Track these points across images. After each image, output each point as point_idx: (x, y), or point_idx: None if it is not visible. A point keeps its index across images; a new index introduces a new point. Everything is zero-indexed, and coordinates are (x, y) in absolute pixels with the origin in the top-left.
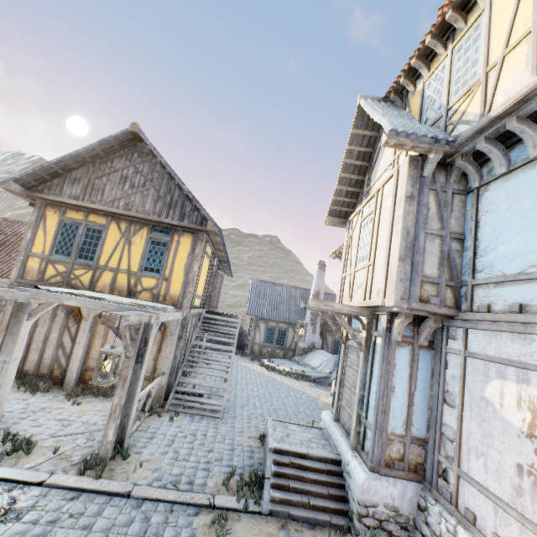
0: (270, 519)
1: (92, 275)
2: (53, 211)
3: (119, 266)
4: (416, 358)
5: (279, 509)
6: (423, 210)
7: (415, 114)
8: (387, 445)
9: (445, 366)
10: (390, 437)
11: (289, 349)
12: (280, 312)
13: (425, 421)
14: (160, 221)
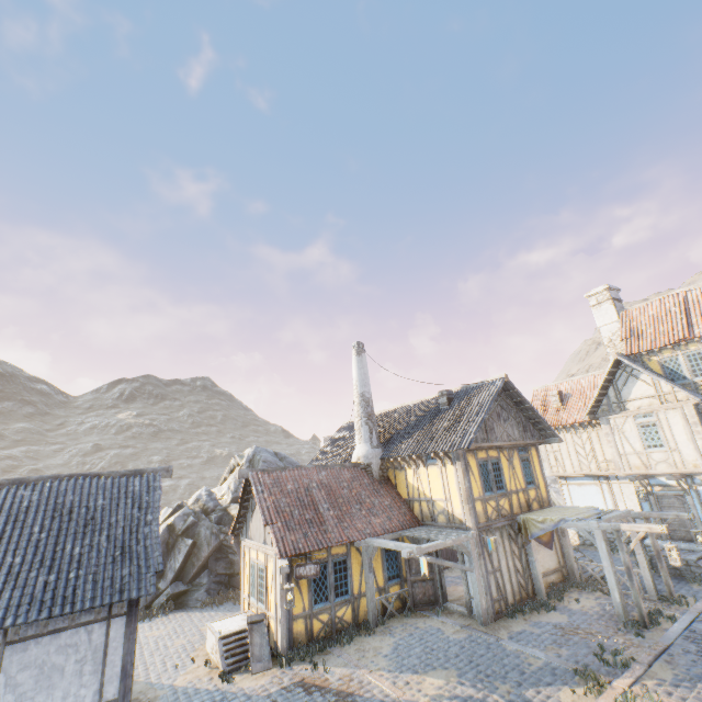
0: None
1: (509, 501)
2: (470, 455)
3: (516, 487)
4: None
5: None
6: None
7: (658, 372)
8: None
9: None
10: None
11: None
12: None
13: None
14: (526, 443)
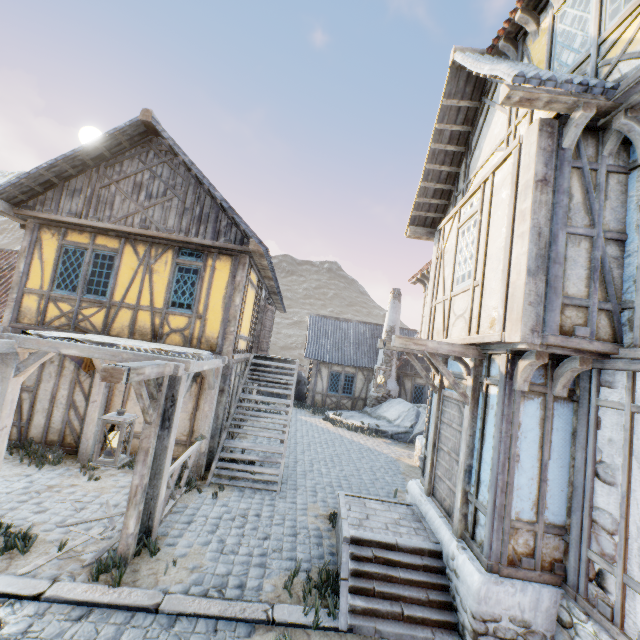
0: (351, 638)
1: (106, 315)
2: (50, 233)
3: (139, 302)
4: (550, 415)
5: (363, 624)
6: (563, 198)
7: (540, 64)
8: (510, 535)
9: (597, 425)
10: (515, 525)
11: (358, 398)
12: (346, 354)
13: (564, 502)
14: (188, 240)
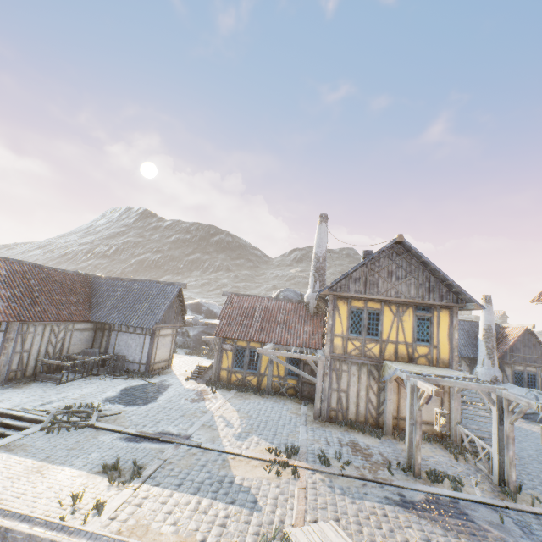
0: None
1: (380, 347)
2: (341, 302)
3: (397, 339)
4: None
5: None
6: None
7: None
8: None
9: None
10: None
11: None
12: None
13: None
14: (425, 303)
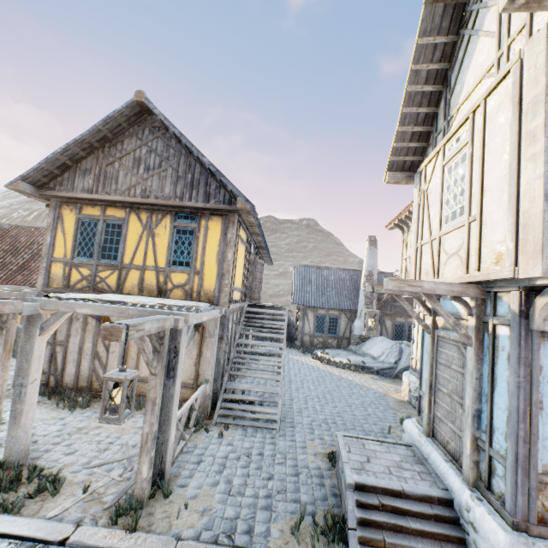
0: None
1: (118, 276)
2: (69, 209)
3: (145, 263)
4: None
5: None
6: None
7: None
8: (537, 490)
9: None
10: (543, 479)
11: (342, 338)
12: (329, 298)
13: None
14: (183, 205)
